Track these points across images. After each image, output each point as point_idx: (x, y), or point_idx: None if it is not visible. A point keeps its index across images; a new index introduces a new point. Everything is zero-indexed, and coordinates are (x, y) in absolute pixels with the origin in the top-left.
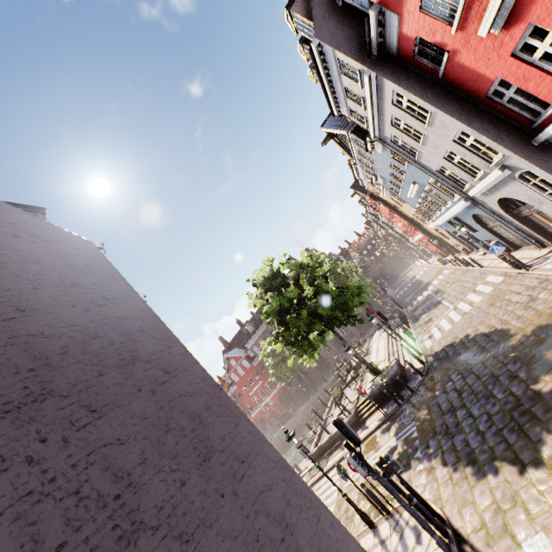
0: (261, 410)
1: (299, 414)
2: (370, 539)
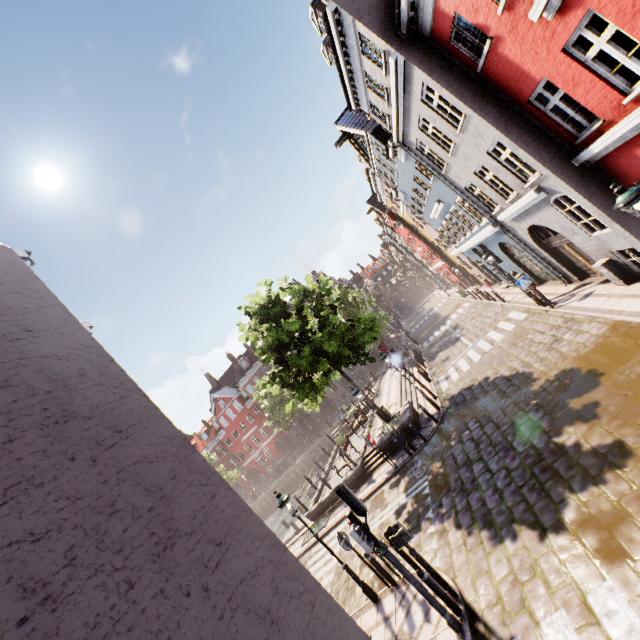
0: (255, 459)
1: (299, 463)
2: (373, 615)
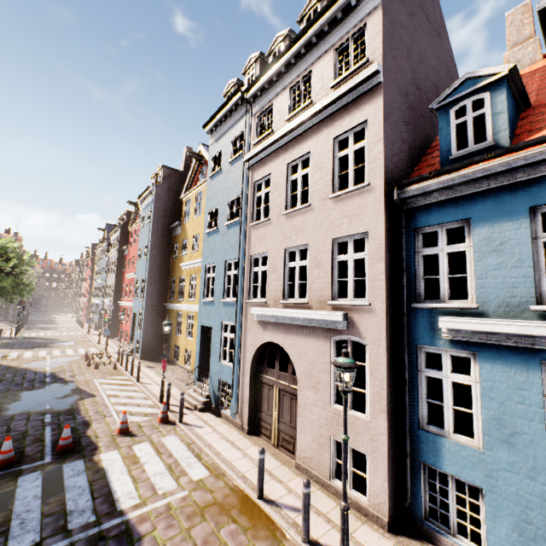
0: None
1: None
2: None
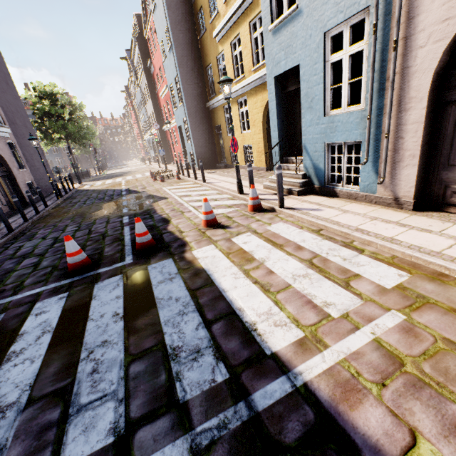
0: None
1: None
2: None
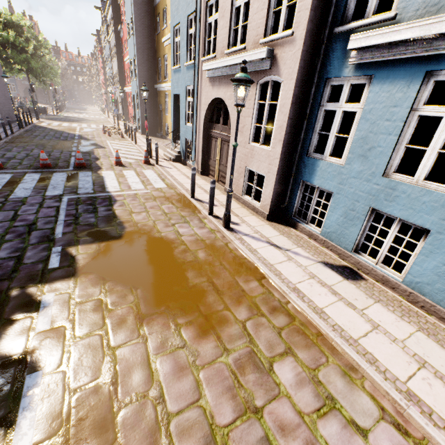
0: None
1: None
2: None
